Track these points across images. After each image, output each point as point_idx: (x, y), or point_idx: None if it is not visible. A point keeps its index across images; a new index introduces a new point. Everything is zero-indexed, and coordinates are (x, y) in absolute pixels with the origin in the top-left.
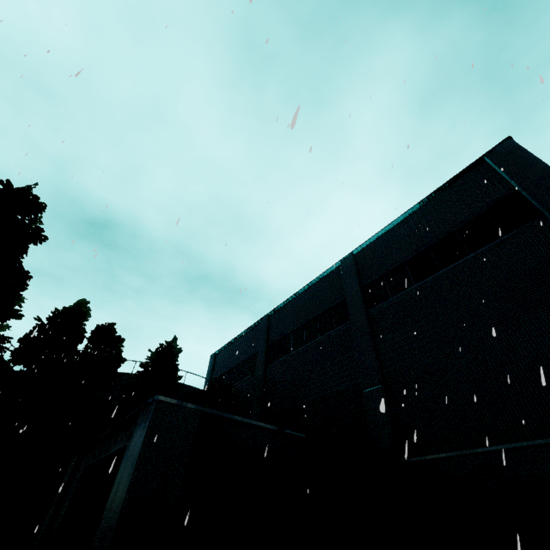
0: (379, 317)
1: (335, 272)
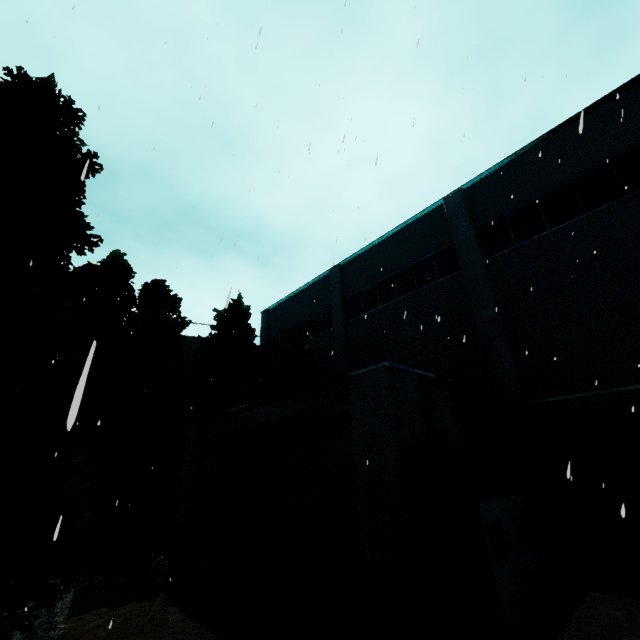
0: (500, 266)
1: (435, 213)
